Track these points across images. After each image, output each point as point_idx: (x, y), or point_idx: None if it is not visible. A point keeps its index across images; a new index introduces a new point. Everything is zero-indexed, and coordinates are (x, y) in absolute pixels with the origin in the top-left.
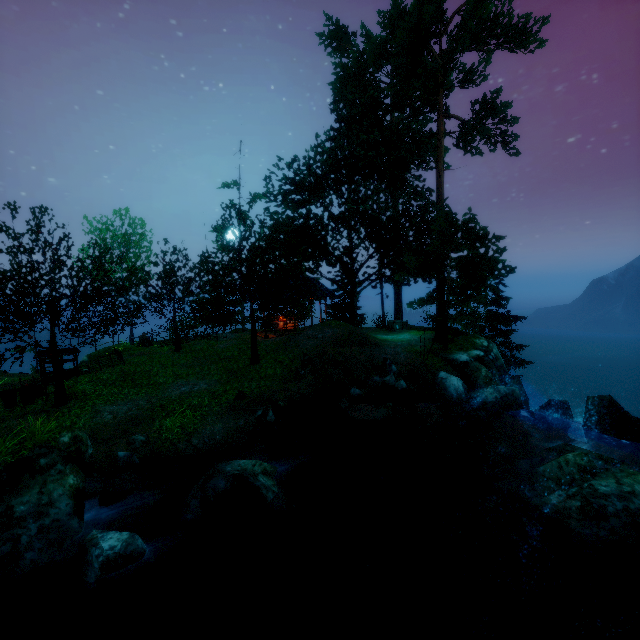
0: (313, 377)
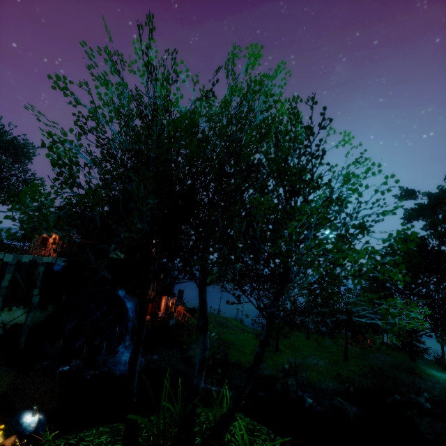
0: (374, 380)
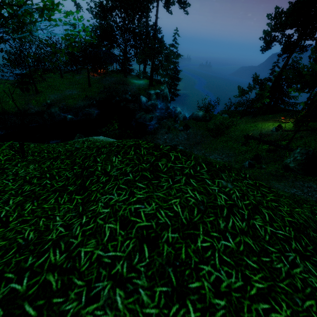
0: (106, 93)
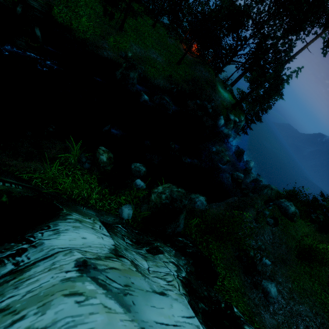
0: (191, 87)
